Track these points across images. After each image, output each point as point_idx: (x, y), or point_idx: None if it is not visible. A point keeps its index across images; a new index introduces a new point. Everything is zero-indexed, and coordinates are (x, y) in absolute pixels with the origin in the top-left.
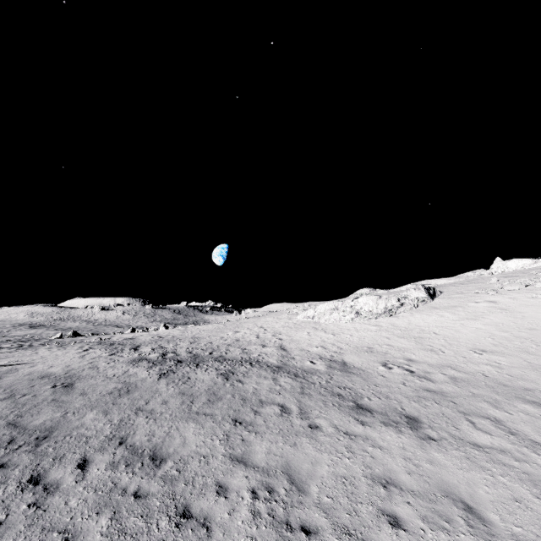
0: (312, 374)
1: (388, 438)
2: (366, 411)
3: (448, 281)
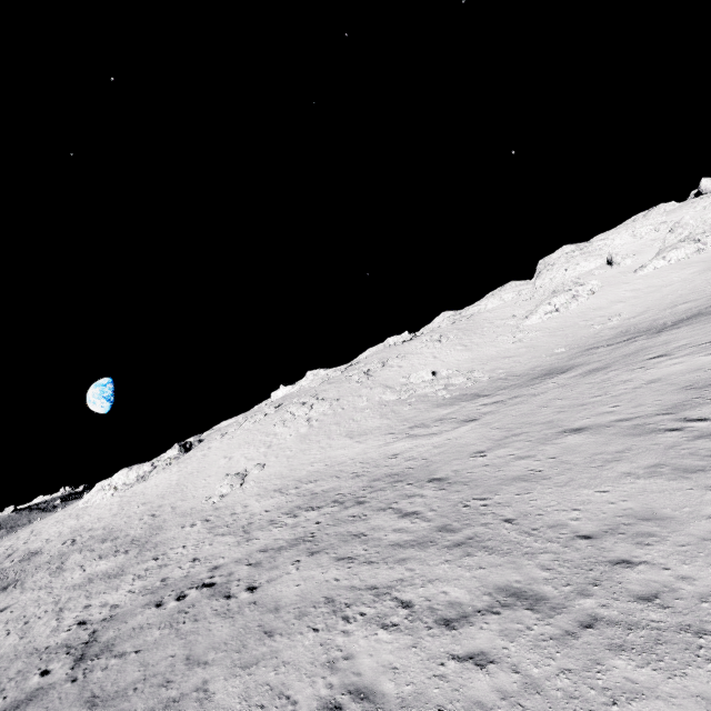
0: None
1: None
2: None
3: (233, 420)
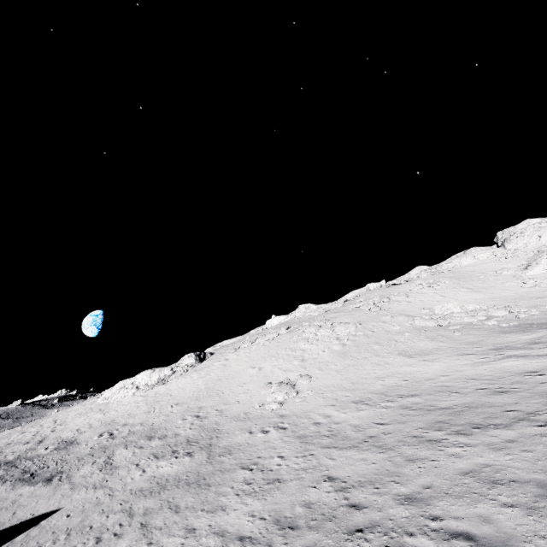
0: (30, 460)
1: (20, 492)
2: (32, 477)
3: (234, 340)
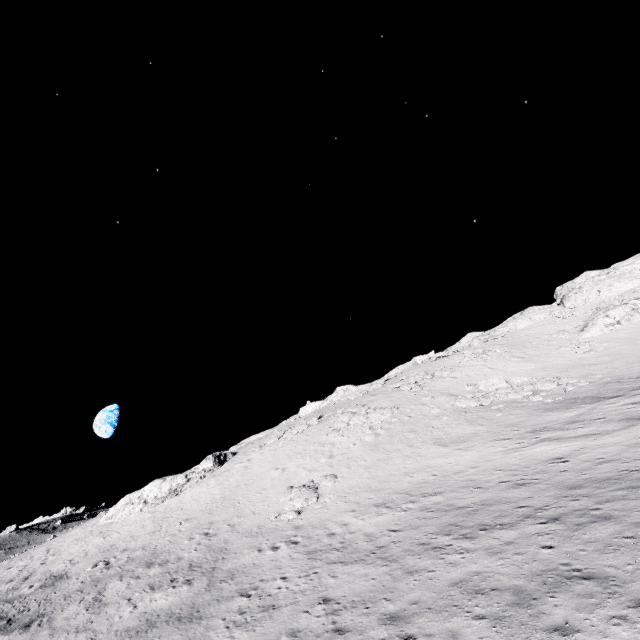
0: (10, 602)
1: None
2: (8, 624)
3: (262, 435)
